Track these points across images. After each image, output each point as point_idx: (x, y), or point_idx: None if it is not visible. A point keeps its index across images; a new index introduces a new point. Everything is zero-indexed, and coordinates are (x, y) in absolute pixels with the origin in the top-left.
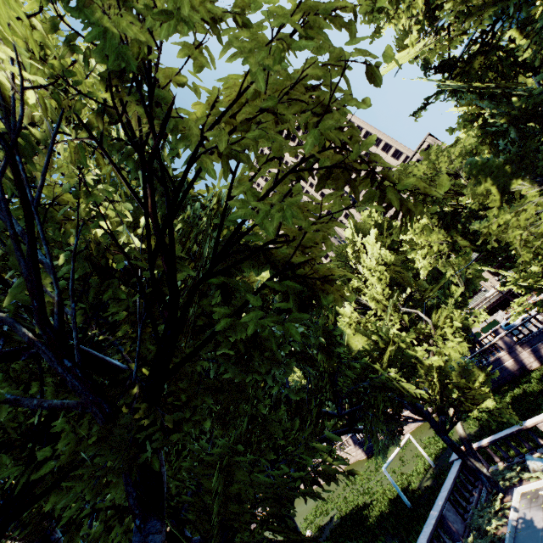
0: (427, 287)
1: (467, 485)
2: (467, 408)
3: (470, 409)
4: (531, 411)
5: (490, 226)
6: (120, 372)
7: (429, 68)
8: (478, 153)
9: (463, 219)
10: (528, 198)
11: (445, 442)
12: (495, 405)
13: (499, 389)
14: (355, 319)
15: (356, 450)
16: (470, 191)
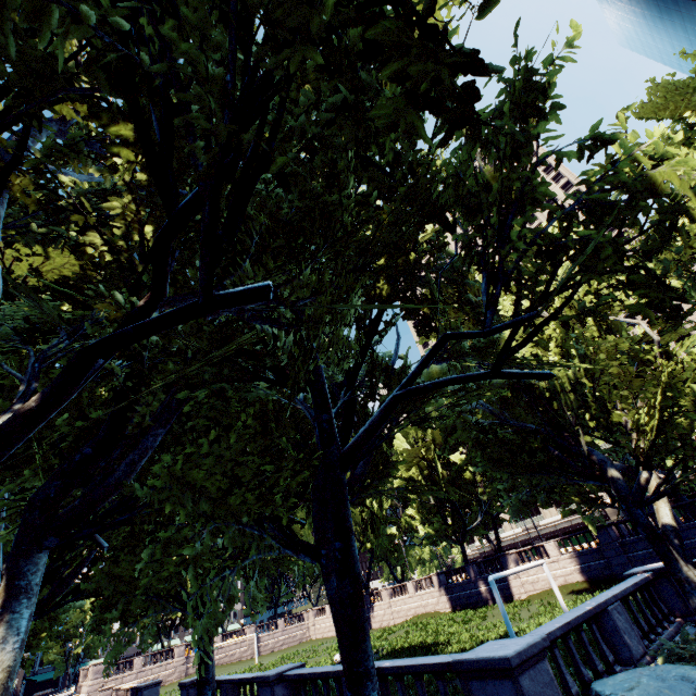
0: None
1: (655, 610)
2: None
3: None
4: None
5: None
6: None
7: None
8: None
9: None
10: None
11: (634, 519)
12: None
13: None
14: None
15: (439, 596)
16: None
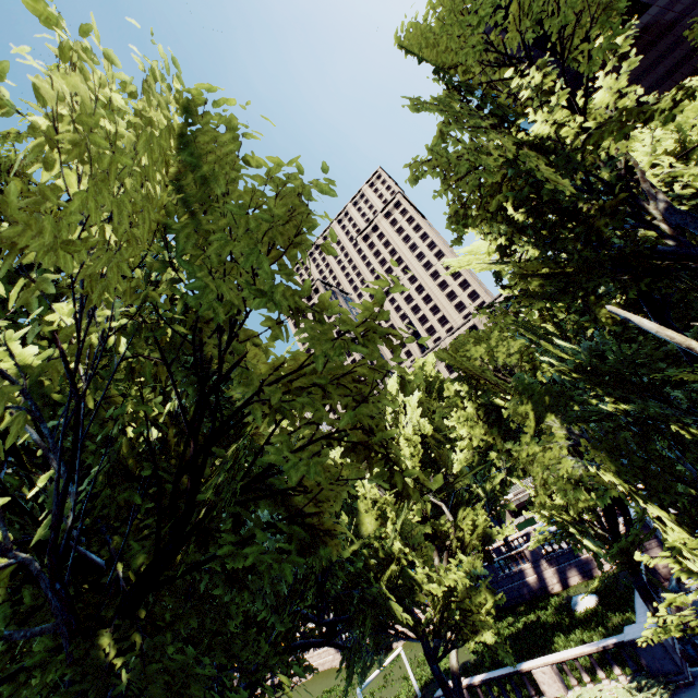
0: (463, 470)
1: None
2: (465, 636)
3: (468, 637)
4: (537, 647)
5: (520, 452)
6: (97, 570)
7: (500, 278)
8: (535, 360)
9: (508, 420)
10: (556, 437)
11: (433, 672)
12: (492, 639)
13: (515, 608)
14: (372, 494)
15: (335, 653)
16: (512, 406)
